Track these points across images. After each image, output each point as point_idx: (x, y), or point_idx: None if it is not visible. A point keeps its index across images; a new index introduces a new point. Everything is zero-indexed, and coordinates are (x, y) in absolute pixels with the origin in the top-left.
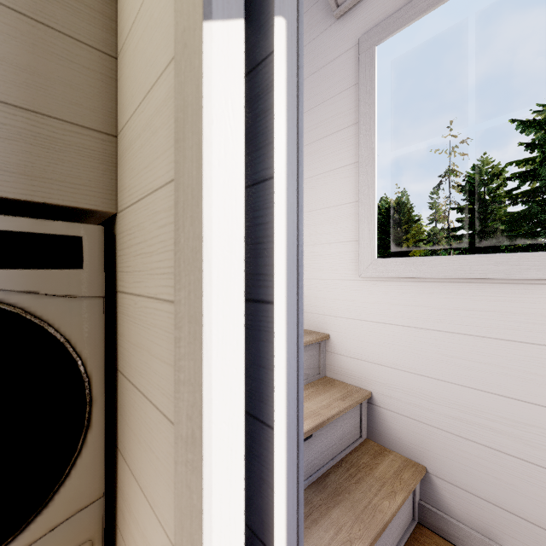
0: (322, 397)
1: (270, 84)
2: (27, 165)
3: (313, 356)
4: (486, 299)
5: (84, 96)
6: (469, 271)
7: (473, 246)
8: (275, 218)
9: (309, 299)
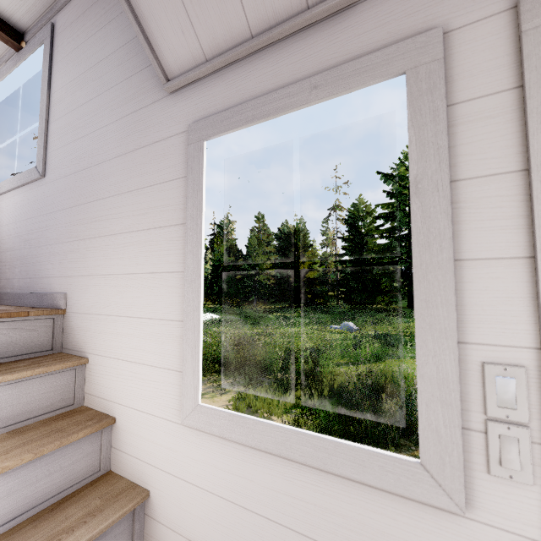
0: None
1: None
2: None
3: (121, 533)
4: (307, 487)
5: None
6: (290, 449)
7: (354, 270)
8: None
9: (129, 435)
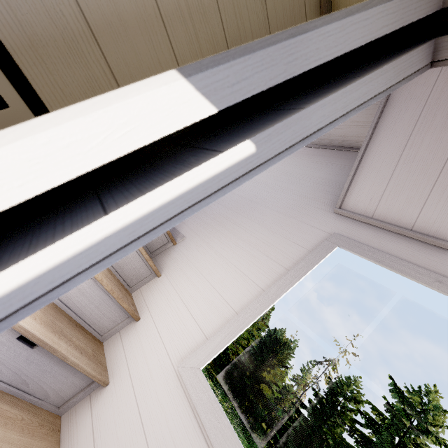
0: (16, 438)
1: (196, 164)
2: (42, 41)
3: (75, 385)
4: None
5: (137, 67)
6: None
7: (302, 431)
8: (57, 242)
9: (136, 336)
